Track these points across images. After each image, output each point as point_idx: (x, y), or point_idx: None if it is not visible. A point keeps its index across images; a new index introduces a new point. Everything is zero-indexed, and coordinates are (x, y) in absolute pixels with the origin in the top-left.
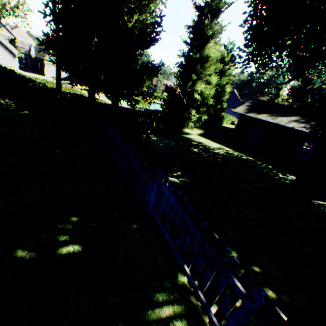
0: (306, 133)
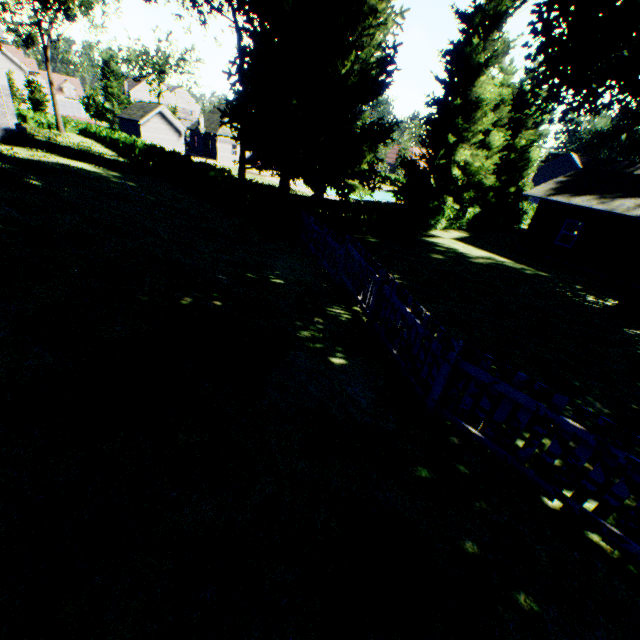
0: None
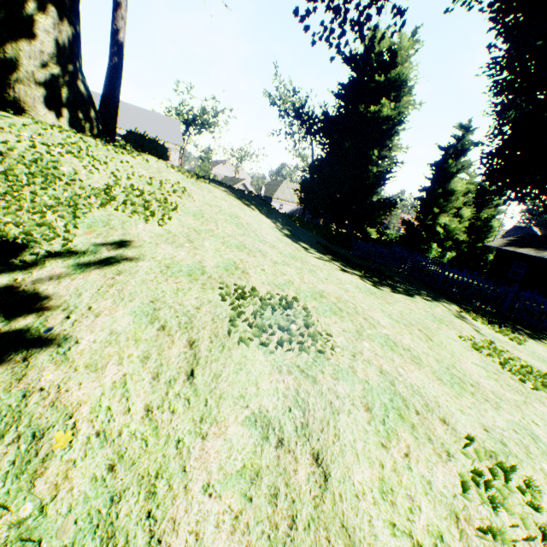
0: None
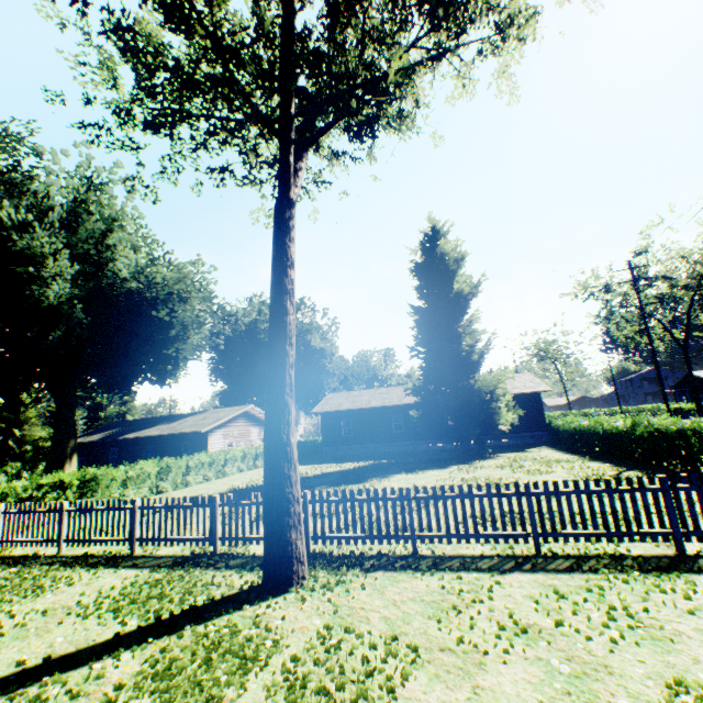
0: (111, 441)
